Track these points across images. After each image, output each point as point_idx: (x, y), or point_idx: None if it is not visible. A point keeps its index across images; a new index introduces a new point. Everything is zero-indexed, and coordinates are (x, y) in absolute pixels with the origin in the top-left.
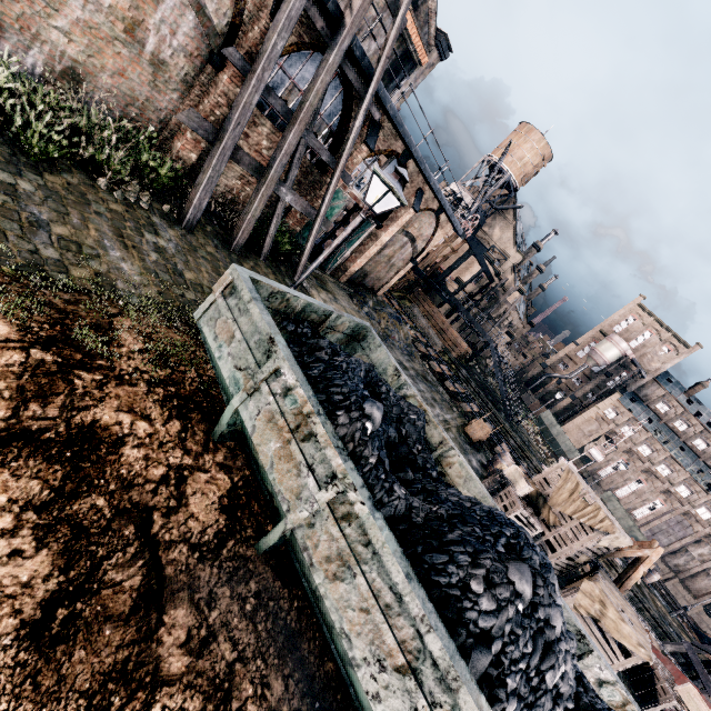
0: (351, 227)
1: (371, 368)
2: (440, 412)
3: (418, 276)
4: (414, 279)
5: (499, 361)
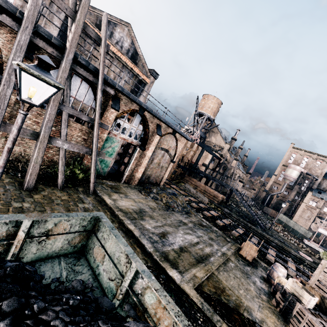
0: (14, 126)
1: (6, 310)
2: (218, 247)
3: (182, 169)
4: (181, 171)
5: (242, 197)
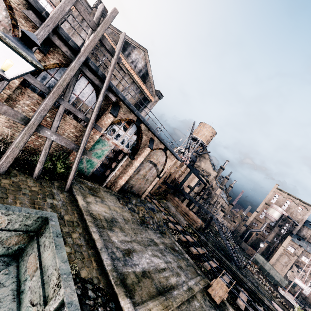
0: None
1: None
2: (185, 279)
3: (167, 186)
4: (166, 188)
5: (221, 227)
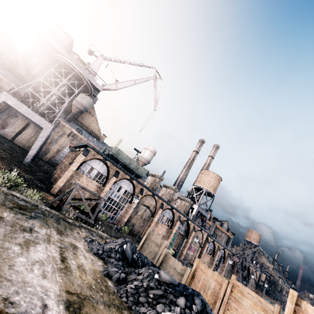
0: (265, 289)
1: None
2: None
3: None
4: None
5: None
